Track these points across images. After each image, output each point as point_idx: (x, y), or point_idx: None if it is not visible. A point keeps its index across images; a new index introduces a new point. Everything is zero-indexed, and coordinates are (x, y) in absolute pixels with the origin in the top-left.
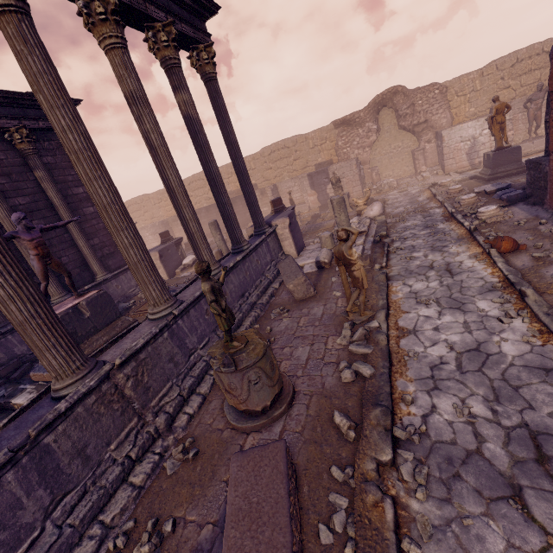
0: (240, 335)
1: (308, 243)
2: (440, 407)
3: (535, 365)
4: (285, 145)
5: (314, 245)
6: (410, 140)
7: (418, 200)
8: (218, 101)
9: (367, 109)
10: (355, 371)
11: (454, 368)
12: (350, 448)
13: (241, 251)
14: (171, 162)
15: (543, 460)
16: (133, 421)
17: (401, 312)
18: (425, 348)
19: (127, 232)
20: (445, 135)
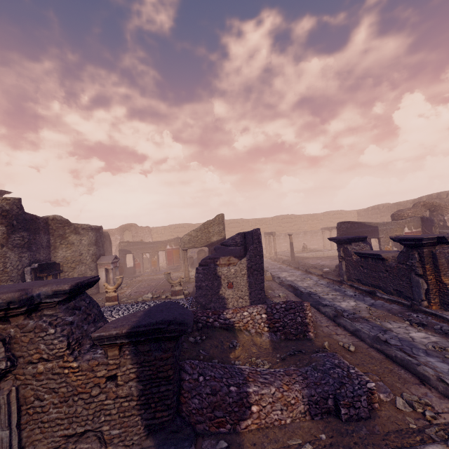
0: None
1: None
2: None
3: None
4: None
5: None
6: None
7: None
8: None
9: (117, 229)
10: None
11: None
12: None
13: None
14: None
15: None
16: None
17: None
18: None
19: None
20: None
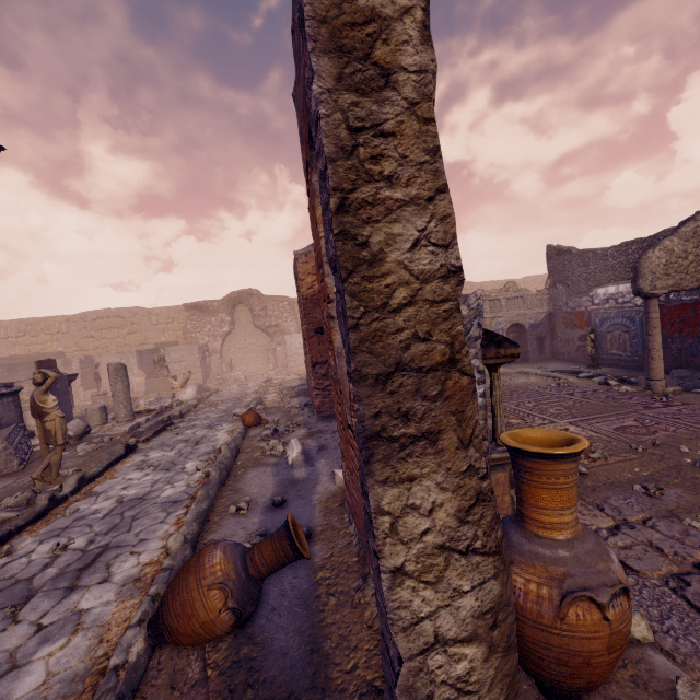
0: None
1: None
2: (38, 550)
3: (172, 500)
4: (120, 314)
5: None
6: (266, 339)
7: (246, 392)
8: None
9: (222, 301)
10: None
11: (101, 516)
12: None
13: None
14: None
15: (88, 567)
16: None
17: (110, 478)
18: (92, 504)
19: None
20: (287, 339)
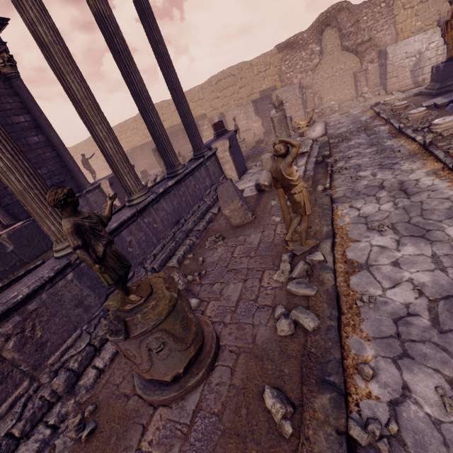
0: (146, 282)
1: (251, 166)
2: (415, 390)
3: None
4: (231, 73)
5: (255, 168)
6: (353, 61)
7: (361, 120)
8: (141, 2)
9: (311, 29)
10: (294, 320)
11: (428, 323)
12: (285, 451)
13: (176, 175)
14: (71, 65)
15: None
16: (21, 386)
17: (349, 240)
18: (383, 290)
19: (0, 151)
20: (390, 51)
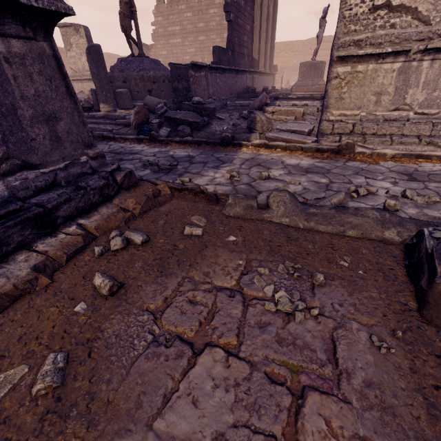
0: None
1: None
2: None
3: None
4: (330, 40)
5: None
6: None
7: None
8: None
9: None
10: None
11: None
12: None
13: None
14: None
15: None
16: None
17: None
18: None
19: None
20: None
